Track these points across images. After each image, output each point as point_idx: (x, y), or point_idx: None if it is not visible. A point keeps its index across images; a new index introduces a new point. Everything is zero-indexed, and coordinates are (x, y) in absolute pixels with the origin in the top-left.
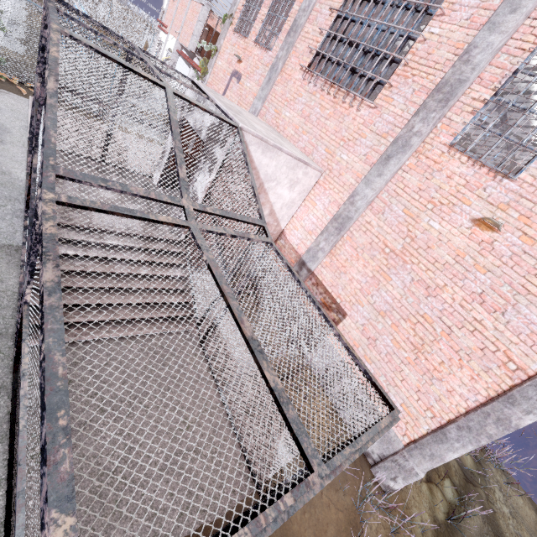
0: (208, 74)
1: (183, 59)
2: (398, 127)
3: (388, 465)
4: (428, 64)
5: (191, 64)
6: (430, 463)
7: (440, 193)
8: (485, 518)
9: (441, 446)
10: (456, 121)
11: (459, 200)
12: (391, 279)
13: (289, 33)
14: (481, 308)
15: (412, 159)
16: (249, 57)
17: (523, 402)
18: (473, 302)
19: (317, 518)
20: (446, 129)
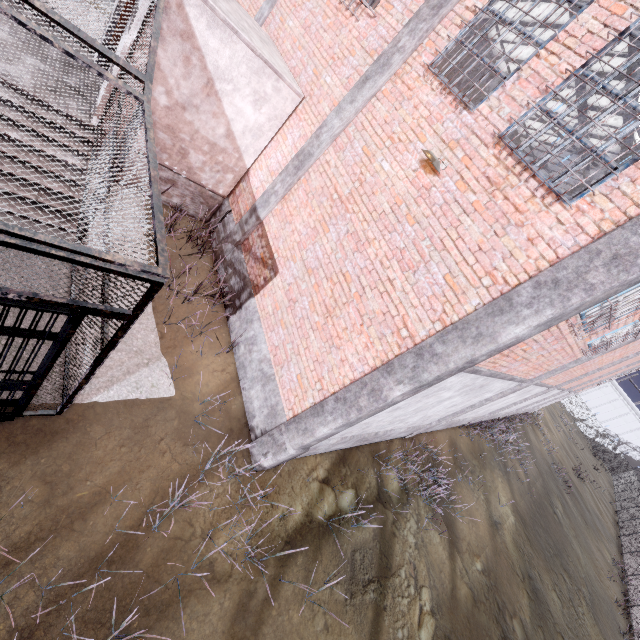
0: None
1: None
2: (387, 42)
3: (264, 439)
4: None
5: None
6: (302, 438)
7: (402, 127)
8: (378, 536)
9: (316, 420)
10: (443, 36)
11: (416, 136)
12: (329, 231)
13: None
14: (397, 266)
15: (389, 83)
16: None
17: (399, 371)
18: (393, 259)
19: (138, 457)
20: (431, 47)
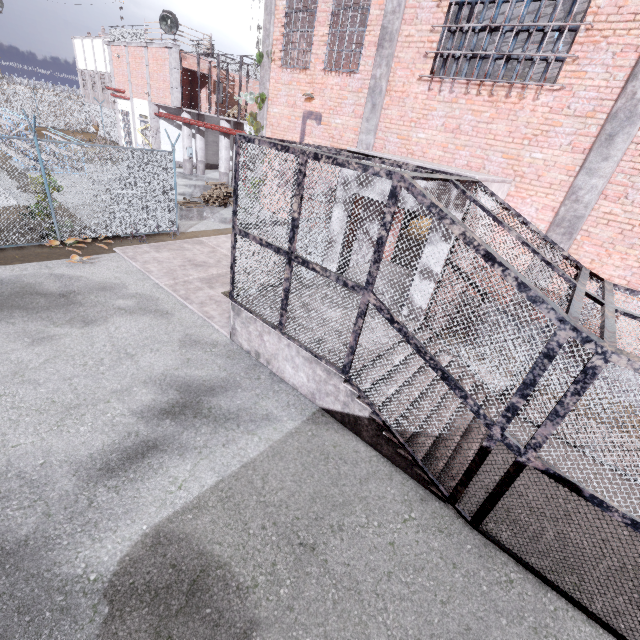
0: (263, 128)
1: (164, 120)
2: (607, 100)
3: None
4: (623, 19)
5: (186, 122)
6: None
7: None
8: None
9: None
10: None
11: None
12: None
13: (382, 45)
14: None
15: None
16: (324, 90)
17: None
18: None
19: None
20: None
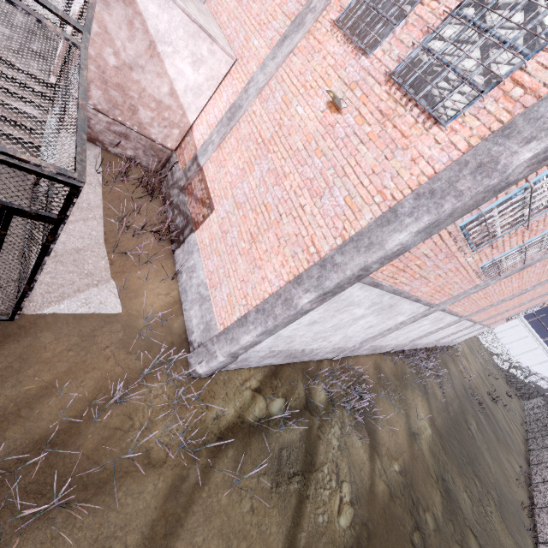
0: None
1: None
2: (303, 5)
3: (200, 350)
4: None
5: None
6: (229, 346)
7: (313, 76)
8: (305, 438)
9: (241, 330)
10: None
11: (324, 82)
12: (254, 170)
13: None
14: (308, 193)
15: (303, 40)
16: None
17: (307, 281)
18: (304, 188)
19: (84, 360)
20: (337, 5)
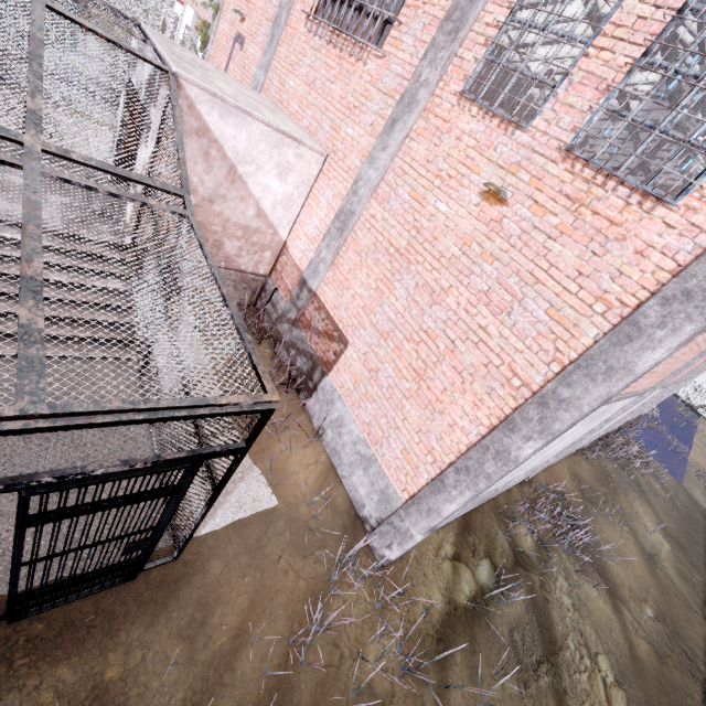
0: (209, 43)
1: None
2: (406, 79)
3: (383, 529)
4: None
5: None
6: (427, 521)
7: (448, 162)
8: (531, 606)
9: (439, 497)
10: (468, 59)
11: (468, 168)
12: (395, 288)
13: None
14: (486, 310)
15: (420, 120)
16: (253, 12)
17: (524, 426)
18: (479, 304)
19: (263, 584)
20: (457, 73)
